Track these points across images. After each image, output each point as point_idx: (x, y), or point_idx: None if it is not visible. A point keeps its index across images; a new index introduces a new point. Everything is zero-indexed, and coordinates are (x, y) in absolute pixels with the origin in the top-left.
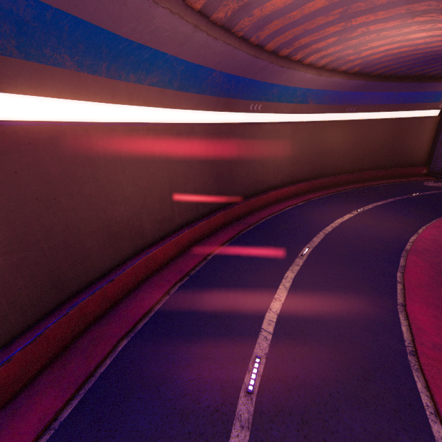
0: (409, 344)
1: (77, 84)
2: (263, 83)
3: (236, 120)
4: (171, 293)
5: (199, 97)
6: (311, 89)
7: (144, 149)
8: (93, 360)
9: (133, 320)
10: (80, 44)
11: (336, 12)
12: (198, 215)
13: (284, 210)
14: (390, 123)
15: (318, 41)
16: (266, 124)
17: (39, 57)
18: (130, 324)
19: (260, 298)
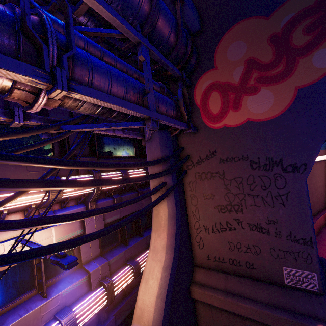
0: None
1: None
2: None
3: None
4: None
5: None
6: None
7: (322, 169)
8: None
9: None
10: None
11: None
12: None
13: None
14: None
15: None
16: None
17: None
18: None
19: None
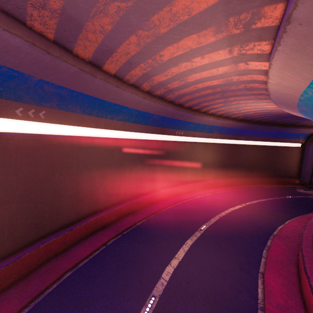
0: (261, 302)
1: (80, 119)
2: (184, 121)
3: (167, 139)
4: (107, 245)
5: (145, 126)
6: (214, 126)
7: (109, 151)
8: (45, 283)
9: (78, 259)
10: (86, 103)
11: (218, 95)
12: (136, 194)
13: (195, 198)
14: (269, 149)
15: (213, 104)
16: (186, 142)
17: (65, 109)
18: (75, 262)
19: (165, 256)
